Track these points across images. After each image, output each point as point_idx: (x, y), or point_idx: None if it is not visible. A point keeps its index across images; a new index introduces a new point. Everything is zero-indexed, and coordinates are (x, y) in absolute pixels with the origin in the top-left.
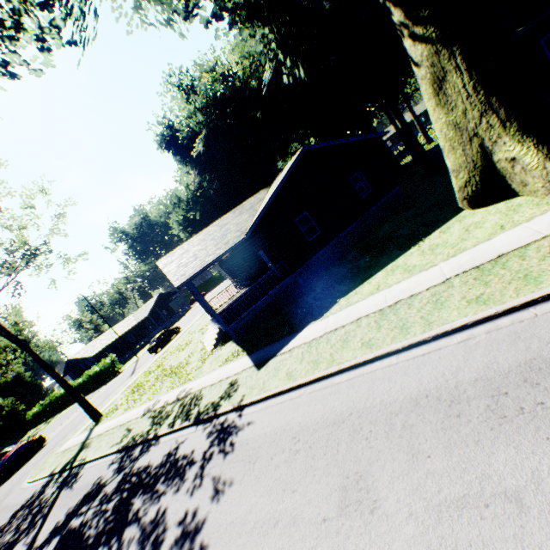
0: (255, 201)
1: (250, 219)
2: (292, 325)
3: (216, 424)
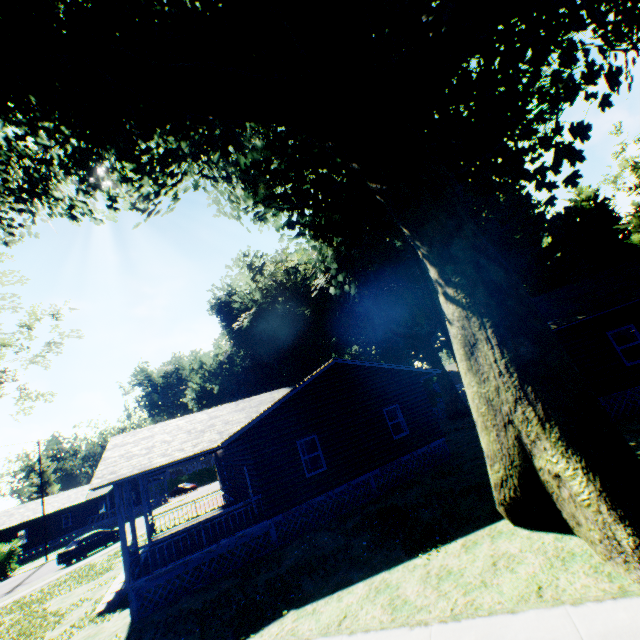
0: (267, 399)
1: (244, 421)
2: (208, 628)
3: None
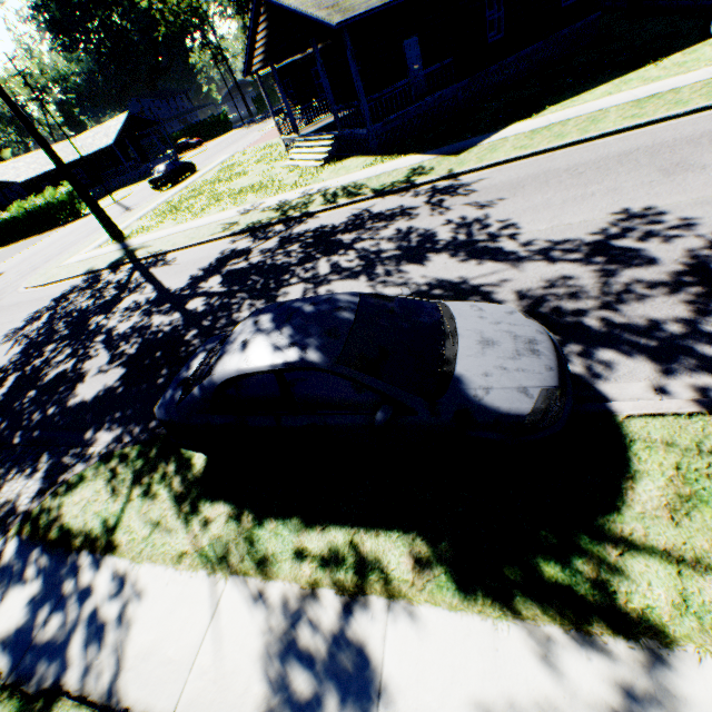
0: None
1: None
2: (475, 132)
3: (420, 191)
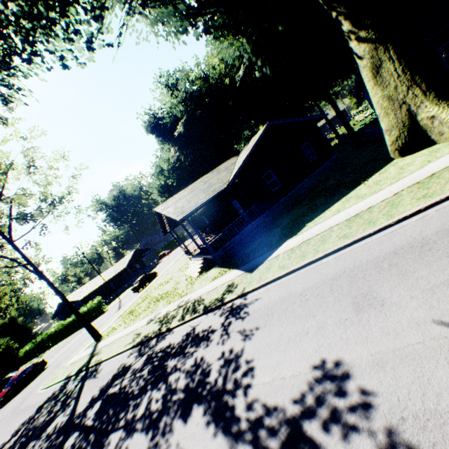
0: (229, 164)
1: (228, 175)
2: (269, 246)
3: (225, 308)
